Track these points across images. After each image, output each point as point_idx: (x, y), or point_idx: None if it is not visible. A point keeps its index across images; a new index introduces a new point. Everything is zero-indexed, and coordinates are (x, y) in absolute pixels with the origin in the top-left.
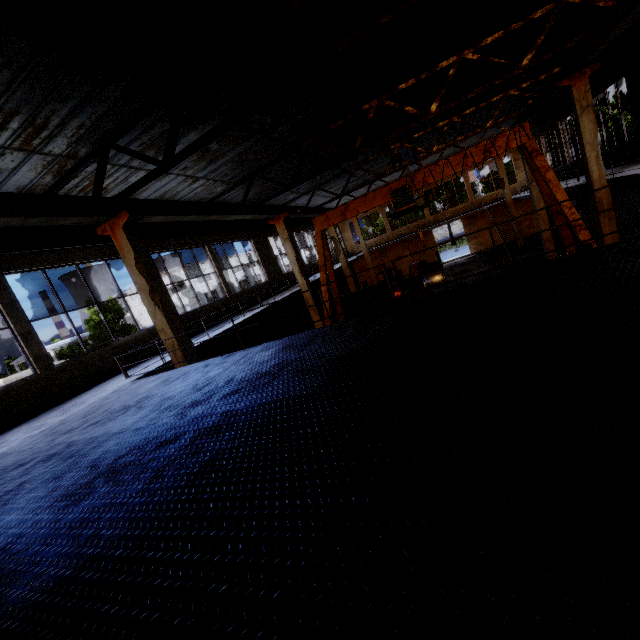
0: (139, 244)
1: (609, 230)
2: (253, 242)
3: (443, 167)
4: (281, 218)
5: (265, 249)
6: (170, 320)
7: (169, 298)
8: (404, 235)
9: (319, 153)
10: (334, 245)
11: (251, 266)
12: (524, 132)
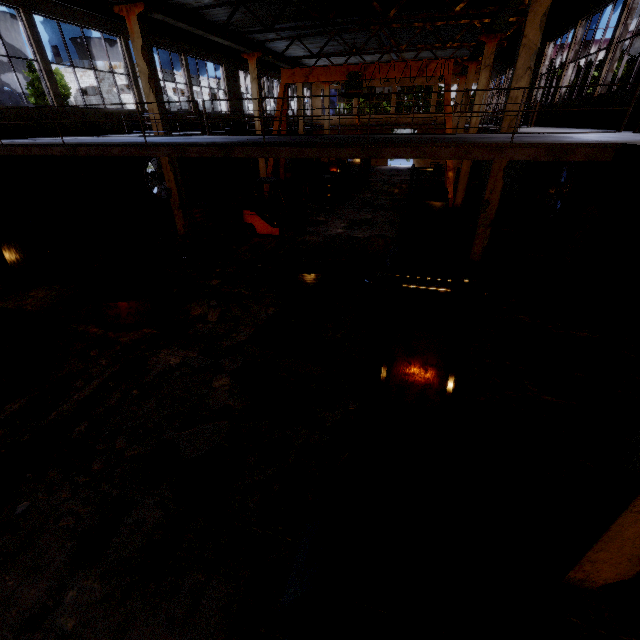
0: (146, 35)
1: (466, 165)
2: (224, 69)
3: (389, 69)
4: (255, 56)
5: (234, 81)
6: (159, 105)
7: (160, 88)
8: (366, 124)
9: (303, 6)
10: (298, 105)
11: (218, 93)
12: (449, 66)
